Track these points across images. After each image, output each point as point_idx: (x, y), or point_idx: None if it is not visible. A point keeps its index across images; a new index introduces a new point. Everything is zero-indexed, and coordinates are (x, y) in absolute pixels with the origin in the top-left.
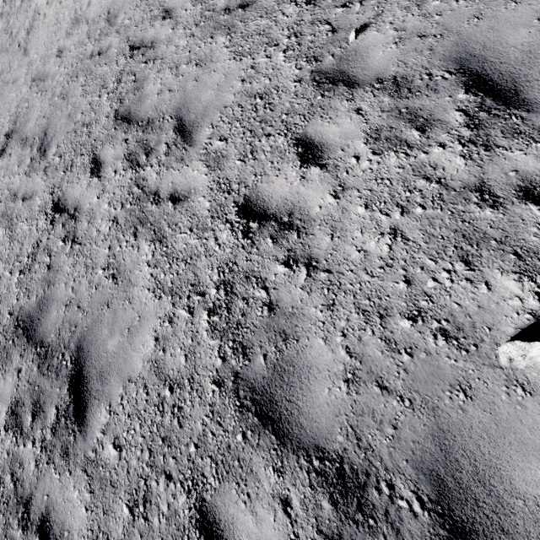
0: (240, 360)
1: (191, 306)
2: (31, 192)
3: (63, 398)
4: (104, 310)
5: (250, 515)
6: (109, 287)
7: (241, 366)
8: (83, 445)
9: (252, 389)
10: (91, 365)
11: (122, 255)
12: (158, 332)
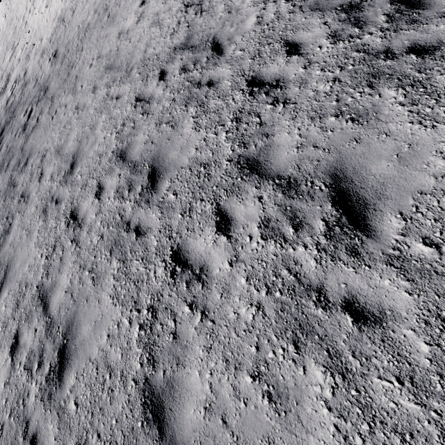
0: (303, 2)
1: (275, 1)
2: (169, 8)
3: (209, 54)
4: (225, 23)
5: (309, 33)
6: (227, 16)
7: (303, 3)
8: (224, 58)
9: (309, 6)
10: (222, 39)
11: (233, 3)
12: (258, 15)
